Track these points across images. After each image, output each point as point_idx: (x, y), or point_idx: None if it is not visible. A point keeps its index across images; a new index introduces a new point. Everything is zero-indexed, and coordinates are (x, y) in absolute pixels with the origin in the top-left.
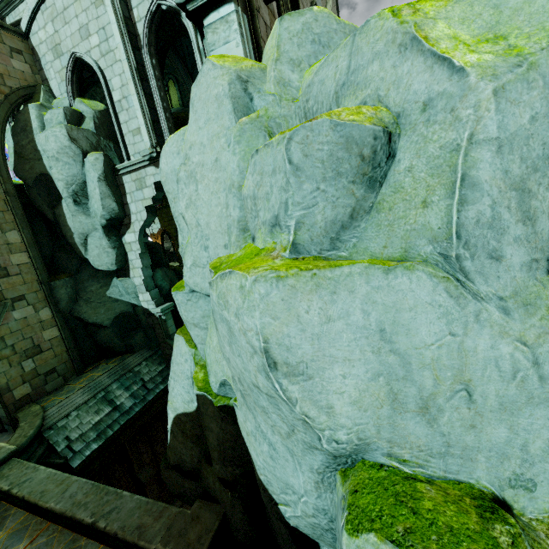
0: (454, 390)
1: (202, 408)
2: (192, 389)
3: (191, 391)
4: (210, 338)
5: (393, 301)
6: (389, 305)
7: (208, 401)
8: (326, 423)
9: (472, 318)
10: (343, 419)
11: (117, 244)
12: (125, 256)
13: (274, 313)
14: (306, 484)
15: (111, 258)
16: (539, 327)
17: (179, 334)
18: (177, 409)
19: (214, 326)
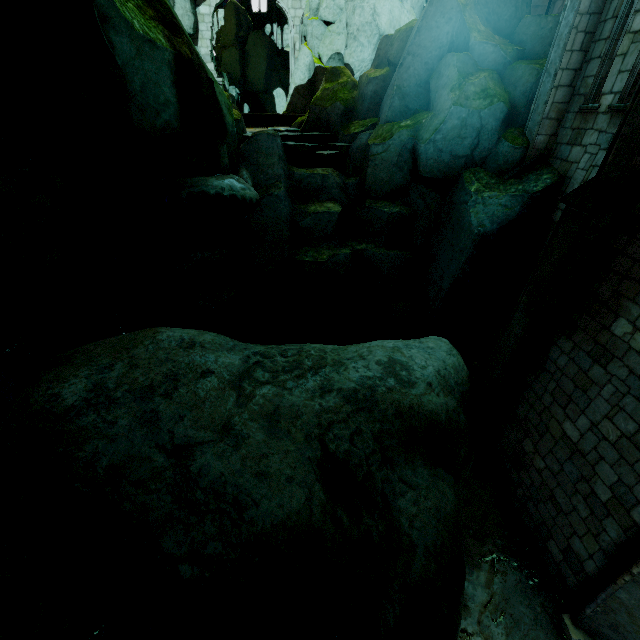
0: (398, 26)
1: (317, 72)
2: (307, 72)
3: (306, 73)
4: (324, 44)
5: (393, 5)
6: (392, 6)
7: (321, 67)
8: (380, 26)
9: (402, 12)
10: (383, 26)
11: (194, 12)
12: (197, 26)
13: (377, 1)
14: (370, 51)
15: (191, 23)
16: (410, 17)
17: (304, 46)
18: (296, 84)
19: (327, 37)
